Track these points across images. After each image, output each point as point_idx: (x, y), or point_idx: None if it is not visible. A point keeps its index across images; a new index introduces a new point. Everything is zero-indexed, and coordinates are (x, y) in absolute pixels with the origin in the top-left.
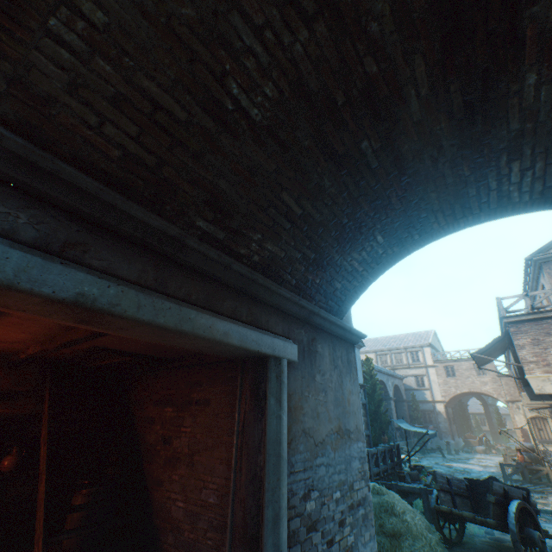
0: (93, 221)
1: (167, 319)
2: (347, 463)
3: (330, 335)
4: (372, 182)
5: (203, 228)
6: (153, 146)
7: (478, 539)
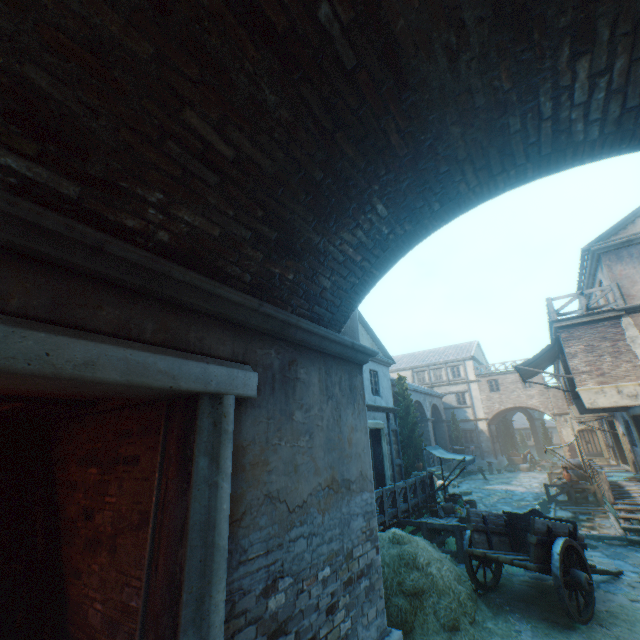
0: None
1: None
2: (343, 525)
3: (323, 354)
4: (352, 101)
5: (20, 173)
6: None
7: (517, 579)
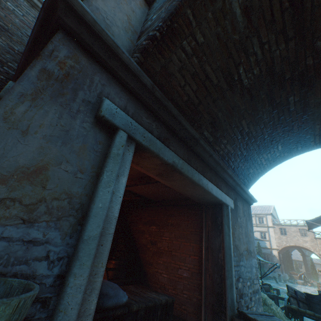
0: (171, 128)
1: (195, 178)
2: (250, 268)
3: (241, 197)
4: (287, 117)
5: (205, 135)
6: (199, 95)
7: None
